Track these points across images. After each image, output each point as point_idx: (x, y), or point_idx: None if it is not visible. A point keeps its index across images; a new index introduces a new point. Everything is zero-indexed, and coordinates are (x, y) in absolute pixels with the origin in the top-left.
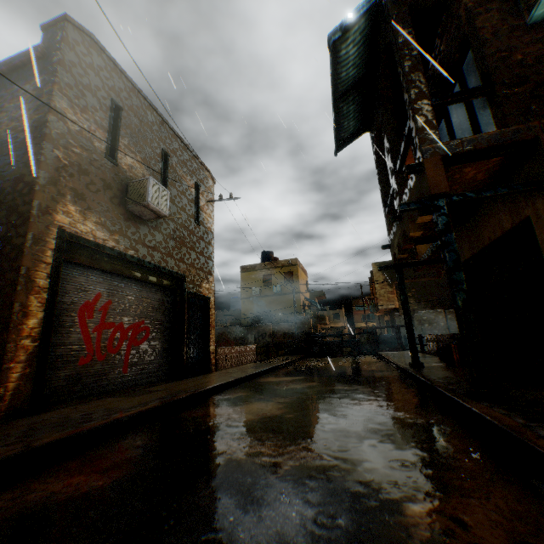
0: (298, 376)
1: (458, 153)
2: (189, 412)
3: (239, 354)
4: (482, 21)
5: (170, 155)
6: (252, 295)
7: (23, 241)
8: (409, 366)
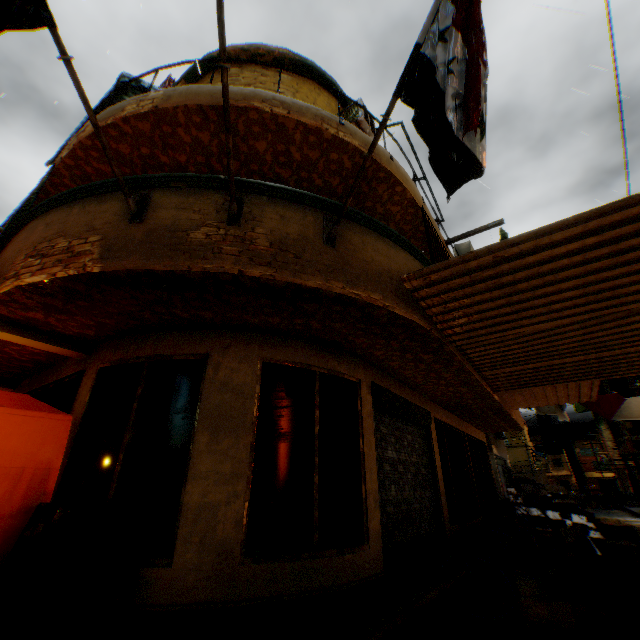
0: None
1: (634, 440)
2: None
3: None
4: (635, 394)
5: None
6: None
7: (492, 460)
8: (639, 512)
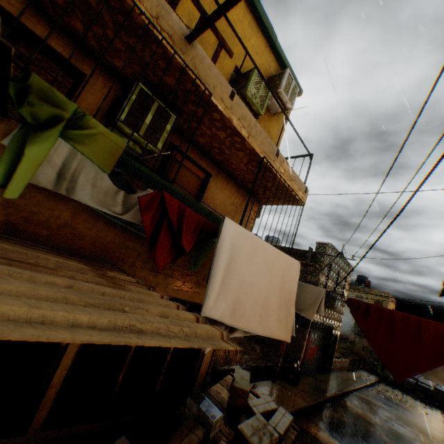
0: (381, 402)
1: None
2: (344, 402)
3: (341, 364)
4: None
5: (340, 270)
6: None
7: None
8: None
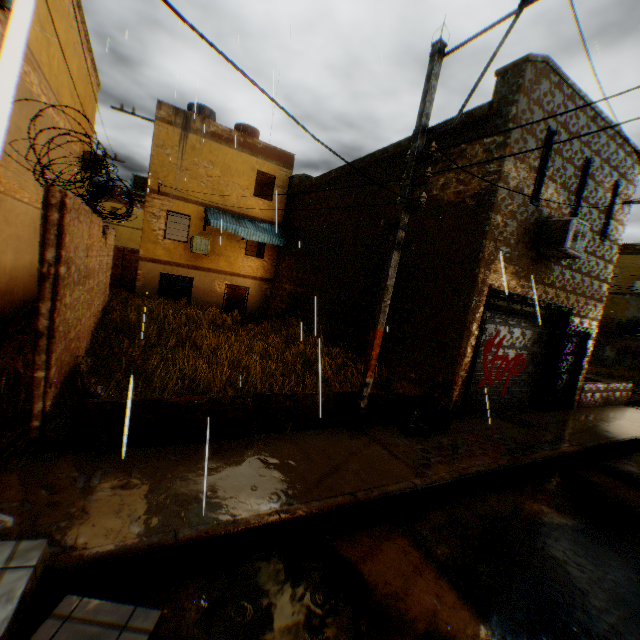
0: None
1: None
2: (581, 472)
3: (606, 392)
4: None
5: (591, 159)
6: (628, 291)
7: (468, 301)
8: None
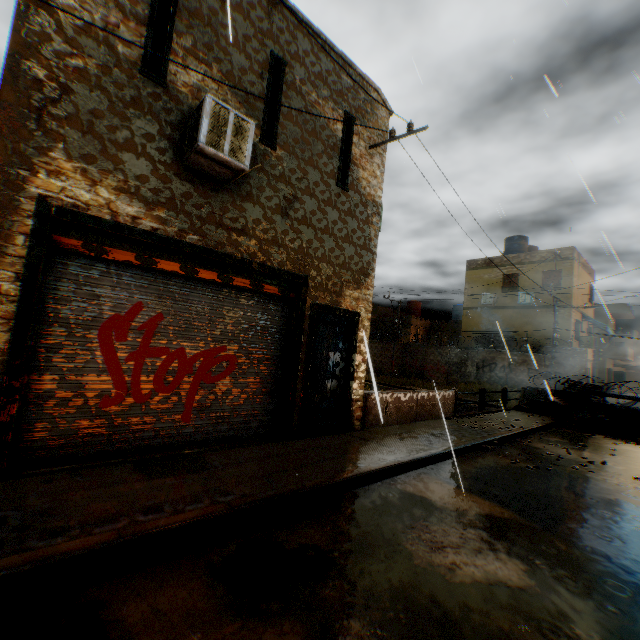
0: (500, 500)
1: None
2: (141, 582)
3: (415, 403)
4: None
5: (289, 64)
6: (480, 304)
7: None
8: None
